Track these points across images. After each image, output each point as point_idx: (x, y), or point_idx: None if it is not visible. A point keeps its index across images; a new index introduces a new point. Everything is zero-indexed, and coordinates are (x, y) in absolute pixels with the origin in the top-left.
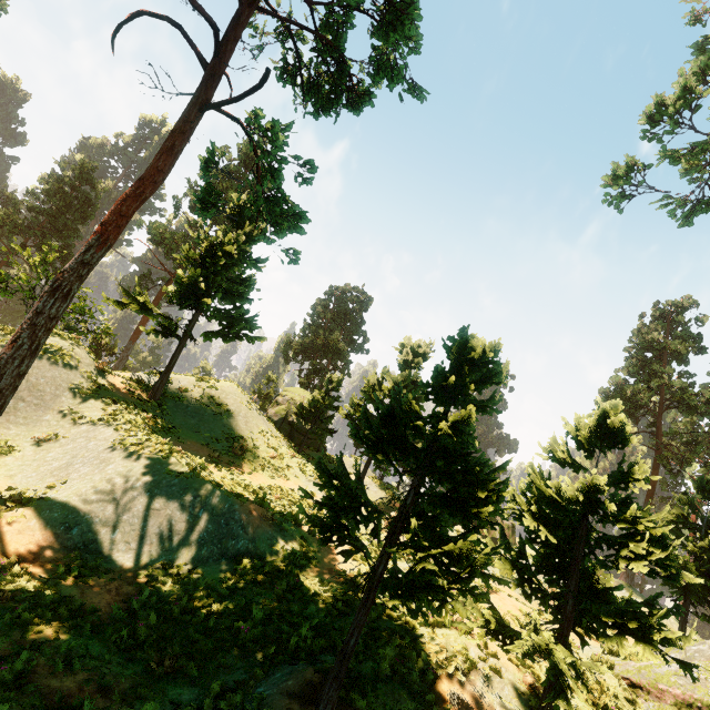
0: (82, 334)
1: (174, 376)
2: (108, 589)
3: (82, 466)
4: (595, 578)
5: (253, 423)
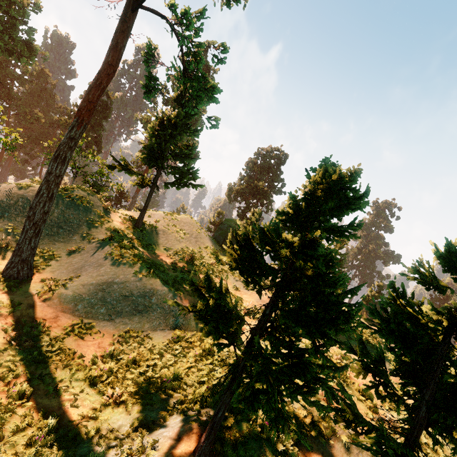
0: (104, 188)
1: (152, 212)
2: (93, 343)
3: (89, 267)
4: (453, 387)
5: (200, 242)
